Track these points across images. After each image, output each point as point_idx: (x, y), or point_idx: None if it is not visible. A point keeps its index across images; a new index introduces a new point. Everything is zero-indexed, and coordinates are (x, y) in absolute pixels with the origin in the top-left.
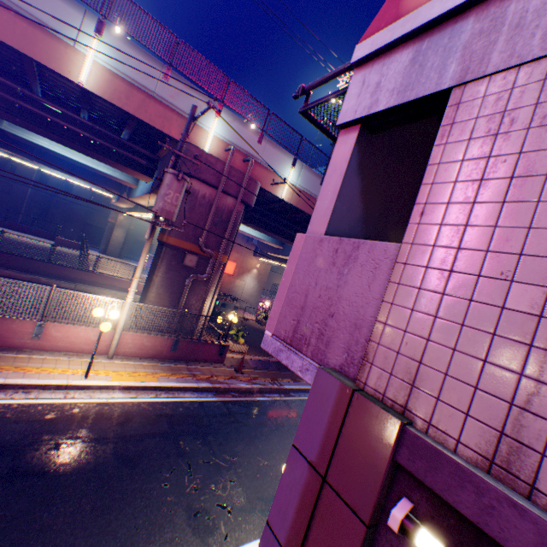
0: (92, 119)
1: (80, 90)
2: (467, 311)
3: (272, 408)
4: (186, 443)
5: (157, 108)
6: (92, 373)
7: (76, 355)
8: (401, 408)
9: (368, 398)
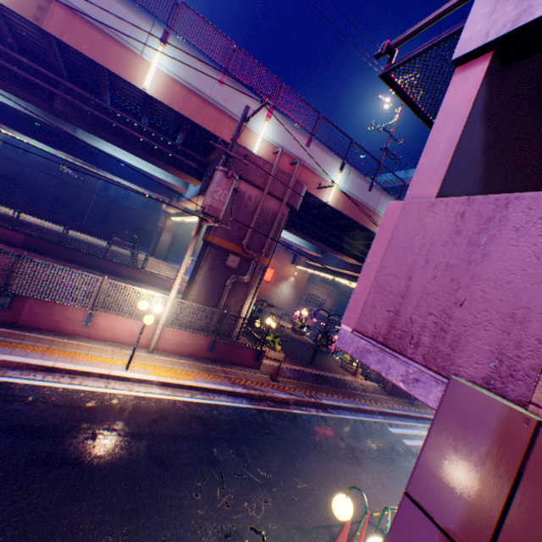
0: (151, 125)
1: (143, 96)
2: None
3: (309, 423)
4: (219, 450)
5: (211, 111)
6: (133, 366)
7: (119, 346)
8: None
9: None
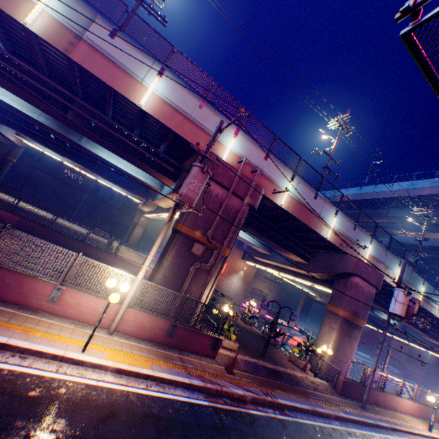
0: (141, 136)
1: (138, 113)
2: None
3: (268, 428)
4: None
5: (191, 126)
6: (90, 347)
7: (81, 324)
8: None
9: None
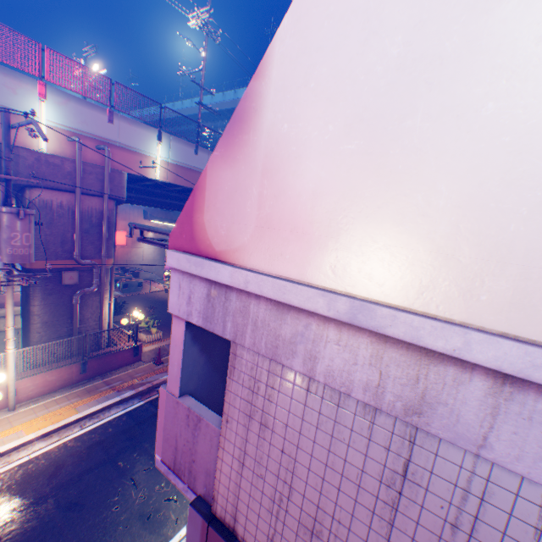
0: None
1: None
2: (251, 488)
3: None
4: (125, 461)
5: None
6: None
7: None
8: (232, 528)
9: (216, 528)
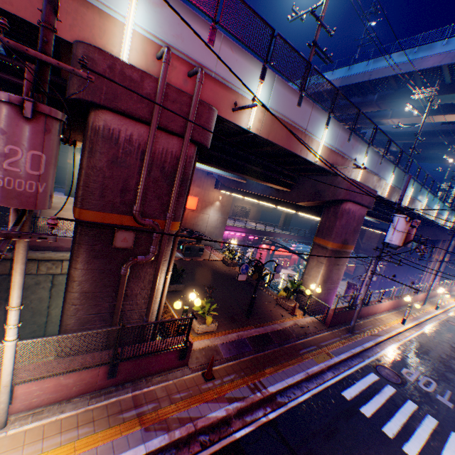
0: None
1: None
2: None
3: None
4: None
5: None
6: None
7: None
8: None
9: None
